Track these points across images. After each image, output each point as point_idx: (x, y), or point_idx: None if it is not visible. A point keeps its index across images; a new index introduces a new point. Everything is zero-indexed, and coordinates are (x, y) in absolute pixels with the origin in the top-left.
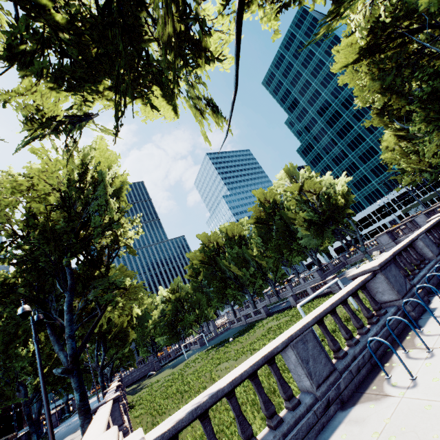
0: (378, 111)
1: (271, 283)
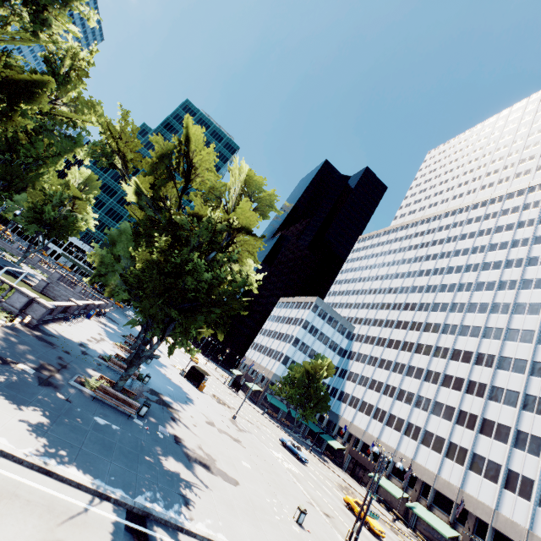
0: None
1: None
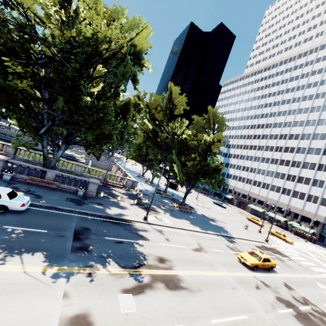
0: None
1: None
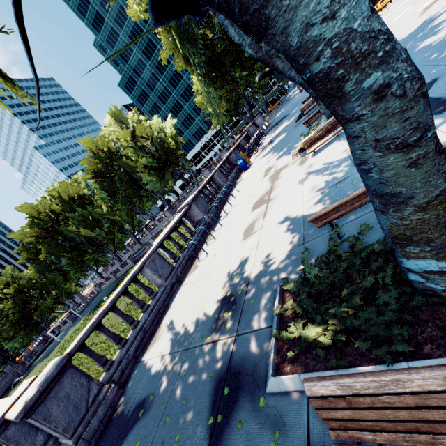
0: (184, 56)
1: (130, 234)
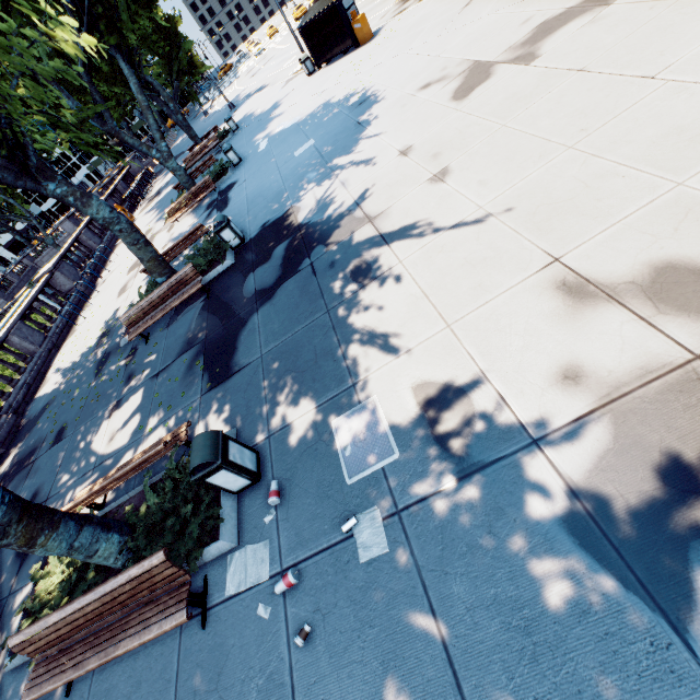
0: None
1: None
